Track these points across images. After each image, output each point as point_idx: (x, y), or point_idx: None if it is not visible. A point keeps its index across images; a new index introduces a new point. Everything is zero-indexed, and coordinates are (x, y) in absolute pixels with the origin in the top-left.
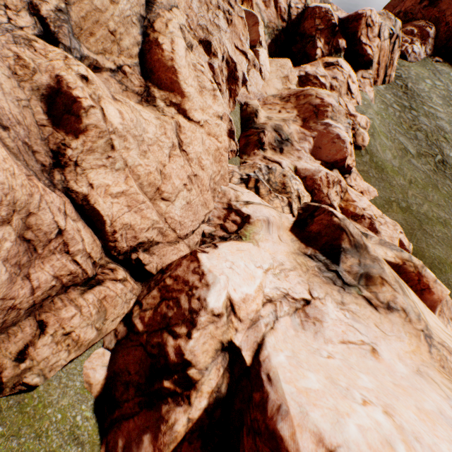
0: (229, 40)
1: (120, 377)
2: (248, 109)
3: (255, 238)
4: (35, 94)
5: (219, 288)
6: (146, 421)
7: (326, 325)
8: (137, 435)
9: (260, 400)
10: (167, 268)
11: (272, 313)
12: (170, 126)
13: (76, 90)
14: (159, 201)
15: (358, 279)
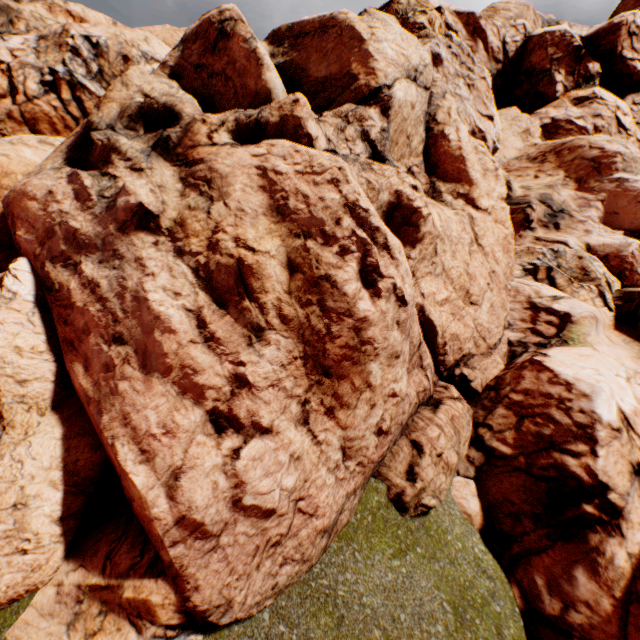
0: (472, 108)
1: (498, 508)
2: None
3: (587, 340)
4: (378, 213)
5: (605, 397)
6: (569, 555)
7: None
8: (561, 571)
9: None
10: (498, 383)
11: None
12: (465, 219)
13: (416, 201)
14: (468, 306)
15: None
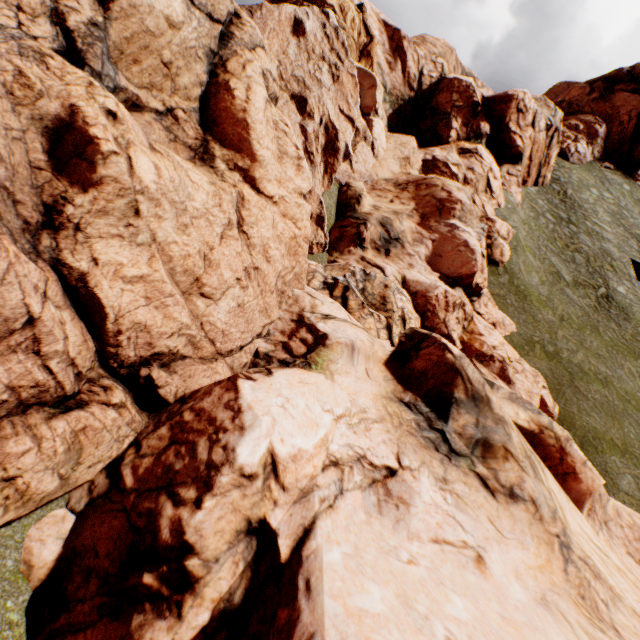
0: (333, 101)
1: (81, 559)
2: (349, 192)
3: (330, 368)
4: (36, 125)
5: (258, 435)
6: (104, 639)
7: (415, 512)
8: None
9: (286, 622)
10: (191, 395)
11: (336, 484)
12: (229, 196)
13: (95, 127)
14: (197, 297)
15: (472, 446)
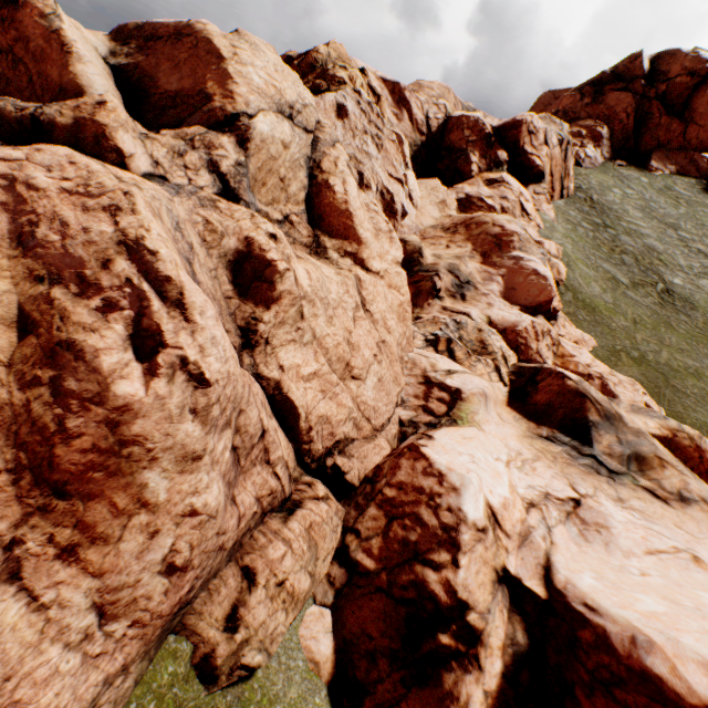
0: (382, 168)
1: (355, 646)
2: (407, 248)
3: (475, 419)
4: (221, 262)
5: (473, 491)
6: (423, 706)
7: (616, 532)
8: None
9: (595, 638)
10: (376, 474)
11: (542, 522)
12: (351, 281)
13: (270, 252)
14: (349, 381)
15: (626, 463)
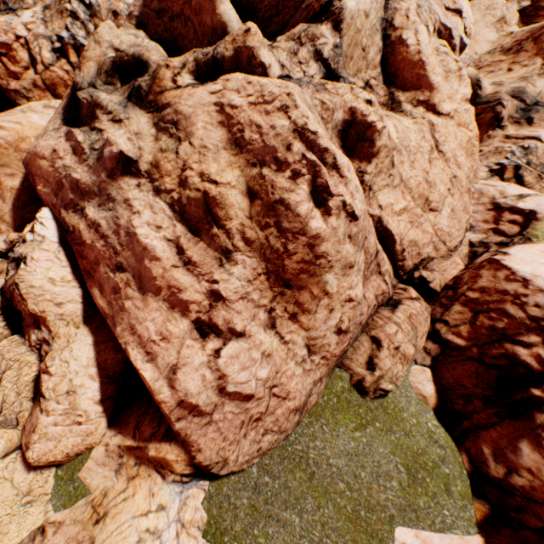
0: (438, 4)
1: (451, 391)
2: None
3: None
4: (333, 133)
5: None
6: (515, 431)
7: None
8: (507, 443)
9: None
10: (456, 282)
11: None
12: (425, 127)
13: (370, 115)
14: (427, 213)
15: None
